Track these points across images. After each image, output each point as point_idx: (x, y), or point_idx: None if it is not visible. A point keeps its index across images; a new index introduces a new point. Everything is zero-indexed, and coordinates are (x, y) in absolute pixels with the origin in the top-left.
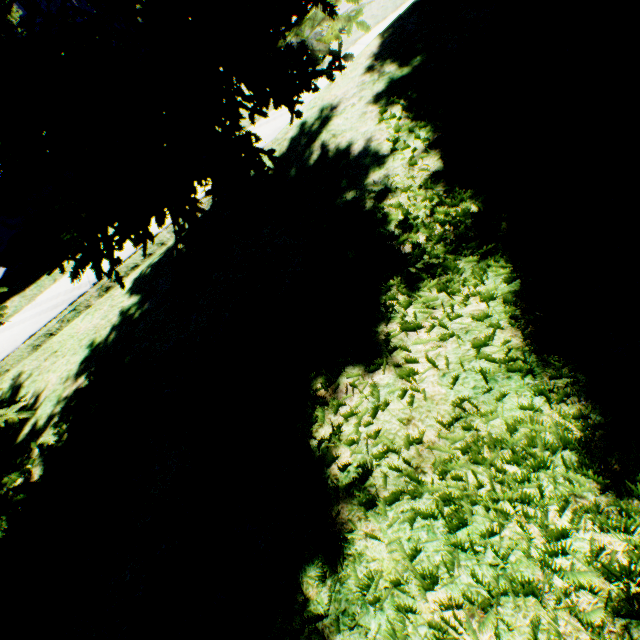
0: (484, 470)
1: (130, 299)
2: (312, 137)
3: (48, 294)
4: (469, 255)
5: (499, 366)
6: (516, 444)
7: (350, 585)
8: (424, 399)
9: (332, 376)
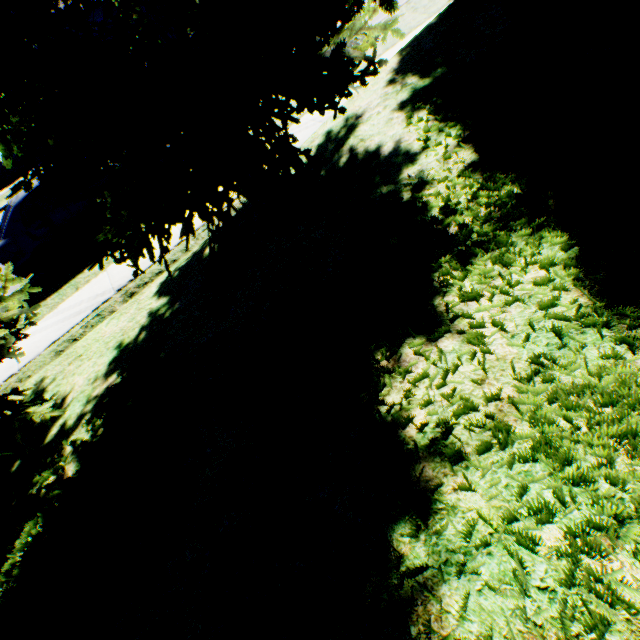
0: (577, 414)
1: (158, 301)
2: (339, 143)
3: (70, 302)
4: (519, 230)
5: (571, 322)
6: (605, 389)
7: (448, 536)
8: (496, 359)
9: (392, 348)
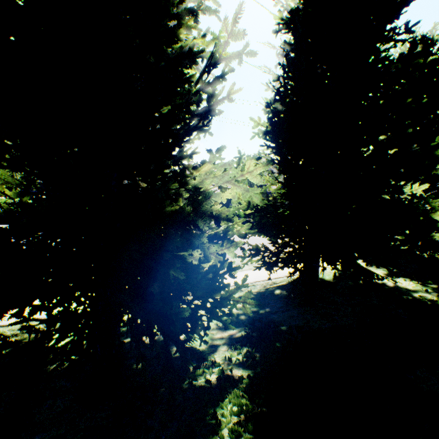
0: None
1: None
2: None
3: None
4: None
5: None
6: None
7: None
8: None
9: None
